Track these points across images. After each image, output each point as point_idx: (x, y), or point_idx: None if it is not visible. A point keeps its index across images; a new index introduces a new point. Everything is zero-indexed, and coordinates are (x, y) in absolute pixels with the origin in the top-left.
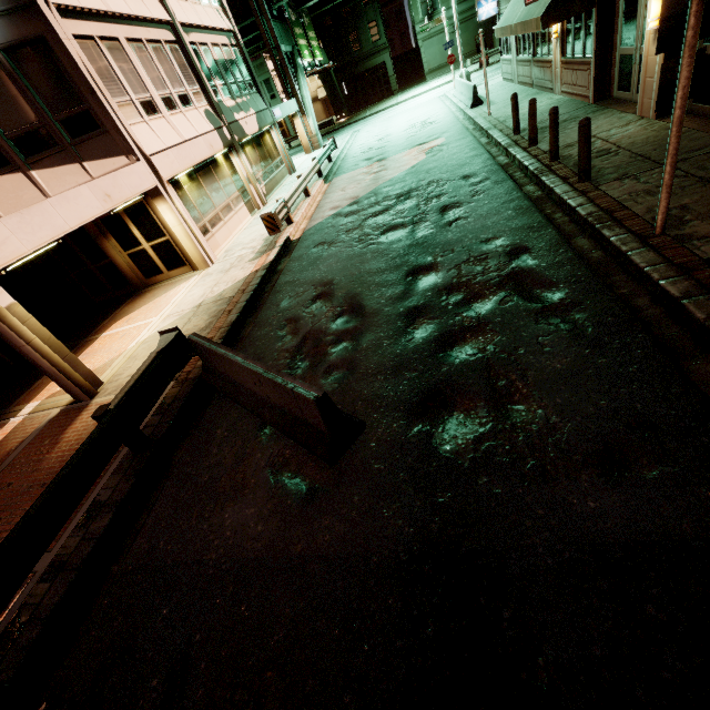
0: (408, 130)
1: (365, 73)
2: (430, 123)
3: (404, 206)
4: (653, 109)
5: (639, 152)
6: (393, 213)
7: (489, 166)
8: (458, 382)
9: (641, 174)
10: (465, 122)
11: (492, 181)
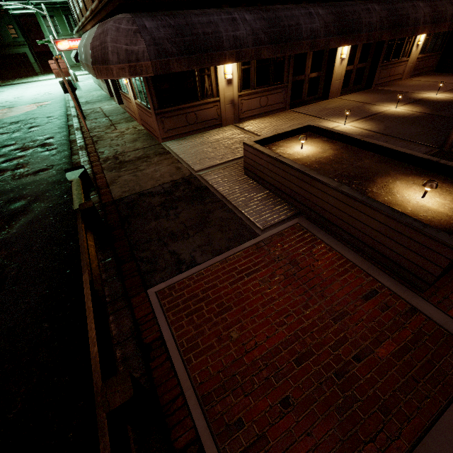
0: (35, 95)
1: (10, 56)
2: (49, 94)
3: (12, 126)
4: (117, 101)
5: (105, 113)
6: (5, 129)
7: (61, 114)
8: (4, 169)
9: (99, 118)
10: (66, 96)
11: (58, 119)
